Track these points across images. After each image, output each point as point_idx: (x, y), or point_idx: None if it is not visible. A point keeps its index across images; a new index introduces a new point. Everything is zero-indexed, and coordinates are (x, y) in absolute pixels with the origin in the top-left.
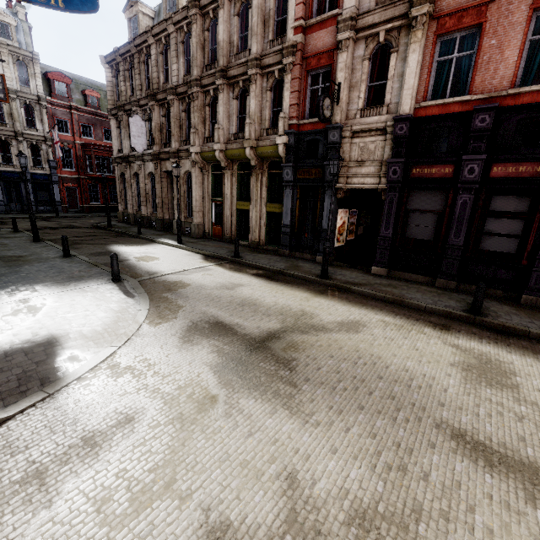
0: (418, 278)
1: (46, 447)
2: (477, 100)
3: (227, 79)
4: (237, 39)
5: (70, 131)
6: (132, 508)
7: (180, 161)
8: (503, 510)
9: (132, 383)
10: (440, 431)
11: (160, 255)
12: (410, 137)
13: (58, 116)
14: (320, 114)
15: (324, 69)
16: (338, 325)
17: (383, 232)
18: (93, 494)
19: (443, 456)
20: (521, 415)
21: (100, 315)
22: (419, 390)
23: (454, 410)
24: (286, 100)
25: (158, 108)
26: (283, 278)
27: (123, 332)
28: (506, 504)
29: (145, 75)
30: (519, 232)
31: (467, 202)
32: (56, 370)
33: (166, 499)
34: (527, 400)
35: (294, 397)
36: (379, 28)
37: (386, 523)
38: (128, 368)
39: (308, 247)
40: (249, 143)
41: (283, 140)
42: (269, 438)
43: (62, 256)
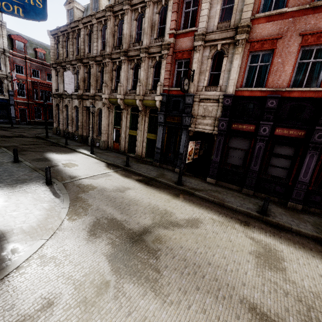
0: (232, 187)
1: None
2: (269, 91)
3: (127, 57)
4: (135, 34)
5: (24, 73)
6: None
7: (95, 101)
8: None
9: (54, 271)
10: (243, 305)
11: (79, 162)
12: (232, 106)
13: (17, 63)
14: (182, 88)
15: (185, 60)
16: (186, 221)
17: (214, 158)
18: None
19: None
20: (287, 291)
21: (36, 213)
22: (231, 273)
23: (250, 288)
24: (162, 75)
25: (83, 67)
26: (155, 184)
27: (50, 226)
28: None
29: (76, 46)
30: (288, 166)
31: (261, 147)
32: (2, 261)
33: None
34: (290, 280)
35: (158, 281)
36: (218, 42)
37: None
38: (52, 258)
39: (170, 162)
40: (138, 97)
41: (159, 98)
42: (141, 316)
43: (12, 162)
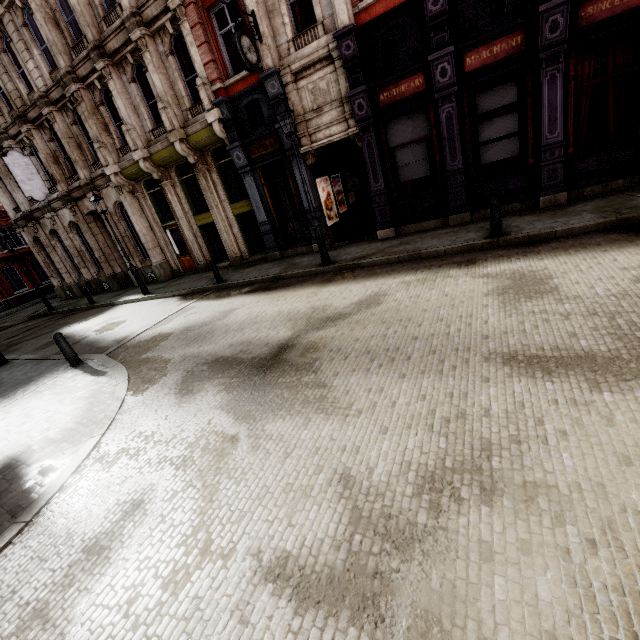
0: (429, 225)
1: (40, 580)
2: None
3: (109, 58)
4: None
5: None
6: (167, 594)
7: (101, 193)
8: (571, 408)
9: (130, 465)
10: (491, 363)
11: (126, 316)
12: (362, 55)
13: None
14: (243, 61)
15: None
16: (356, 305)
17: (374, 186)
18: (114, 601)
19: (499, 385)
20: (567, 313)
21: (67, 409)
22: (459, 333)
23: (499, 337)
24: (196, 60)
25: (37, 132)
26: (282, 283)
27: (103, 416)
28: (572, 401)
29: None
30: (516, 128)
31: (452, 114)
32: (28, 493)
33: (206, 566)
34: (569, 296)
35: (327, 397)
36: None
37: (458, 474)
38: (121, 451)
39: (299, 239)
40: (175, 136)
41: (214, 115)
42: (309, 450)
43: None
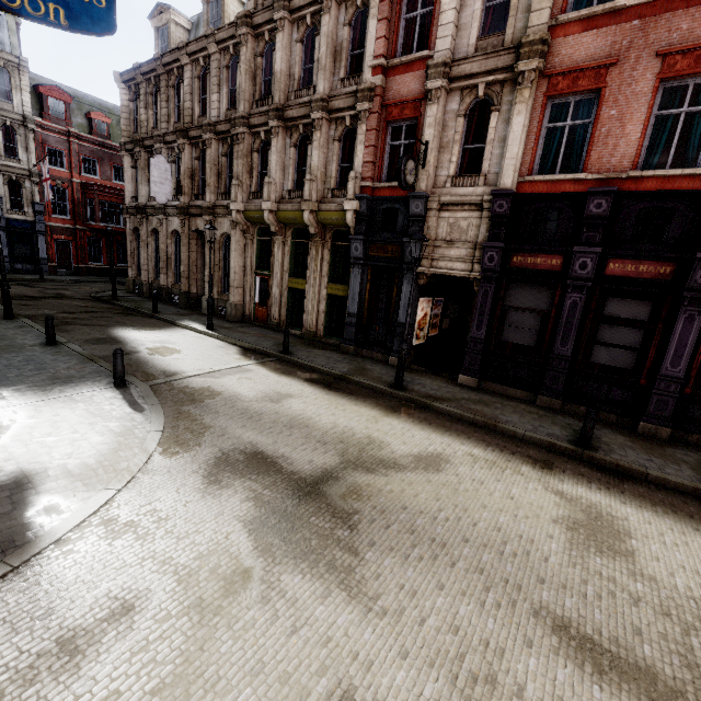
0: (515, 393)
1: (4, 657)
2: (592, 180)
3: (283, 121)
4: (299, 71)
5: (66, 165)
6: None
7: (217, 219)
8: None
9: (133, 549)
10: (539, 621)
11: (183, 346)
12: (511, 216)
13: (51, 145)
14: (401, 180)
15: (408, 122)
16: (415, 459)
17: (474, 332)
18: None
19: (542, 658)
20: (637, 596)
21: (94, 439)
22: (514, 559)
23: (556, 589)
24: (359, 156)
25: (189, 148)
26: (346, 387)
27: (125, 466)
28: None
29: (175, 103)
30: (637, 344)
31: (578, 304)
32: (26, 529)
33: None
34: (644, 574)
35: (355, 571)
36: (478, 79)
37: None
38: (130, 524)
39: (379, 344)
40: (308, 206)
41: (352, 206)
42: (319, 636)
43: (44, 344)
